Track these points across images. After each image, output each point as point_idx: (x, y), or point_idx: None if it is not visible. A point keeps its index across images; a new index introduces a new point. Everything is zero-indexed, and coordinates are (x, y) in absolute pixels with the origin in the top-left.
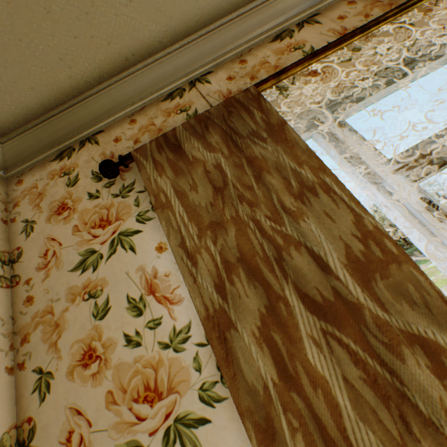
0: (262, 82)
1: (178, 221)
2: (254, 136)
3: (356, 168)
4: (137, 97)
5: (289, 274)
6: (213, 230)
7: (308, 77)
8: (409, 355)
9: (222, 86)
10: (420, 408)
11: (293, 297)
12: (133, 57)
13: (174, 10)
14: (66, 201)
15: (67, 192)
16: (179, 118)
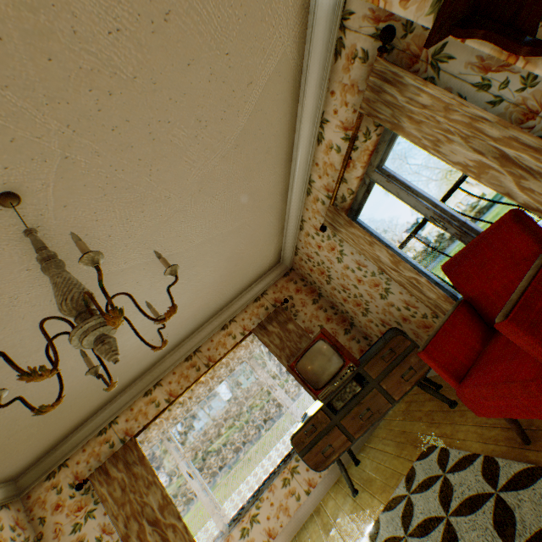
0: (138, 434)
1: (111, 505)
2: (135, 462)
3: (173, 457)
4: (85, 438)
5: (145, 514)
6: (123, 505)
7: (157, 419)
8: (169, 529)
9: (124, 425)
10: (171, 540)
11: (146, 522)
12: (81, 423)
13: (99, 405)
14: (60, 501)
15: (59, 496)
16: (106, 446)
